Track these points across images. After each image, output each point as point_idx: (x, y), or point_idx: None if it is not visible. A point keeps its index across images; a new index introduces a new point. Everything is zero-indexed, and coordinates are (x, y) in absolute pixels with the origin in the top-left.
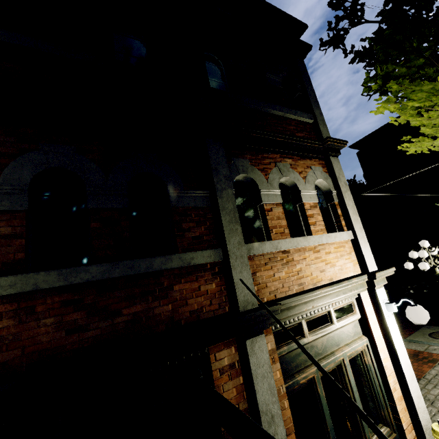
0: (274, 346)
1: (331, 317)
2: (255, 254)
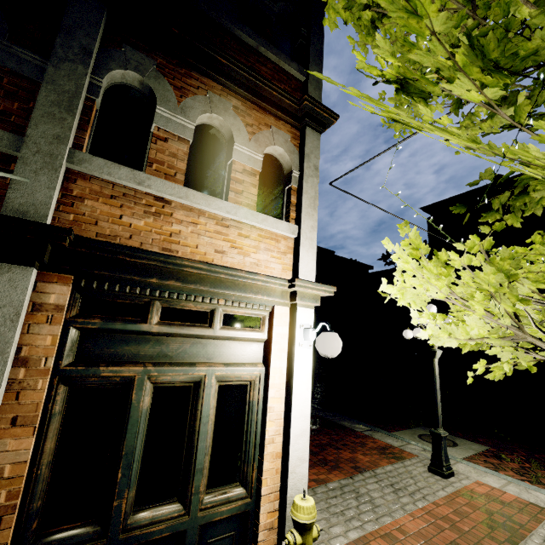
0: (64, 303)
1: (213, 318)
2: (98, 177)
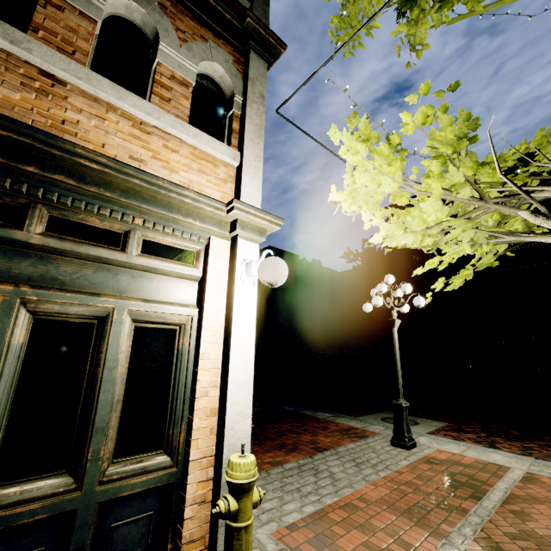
0: None
1: (127, 241)
2: None
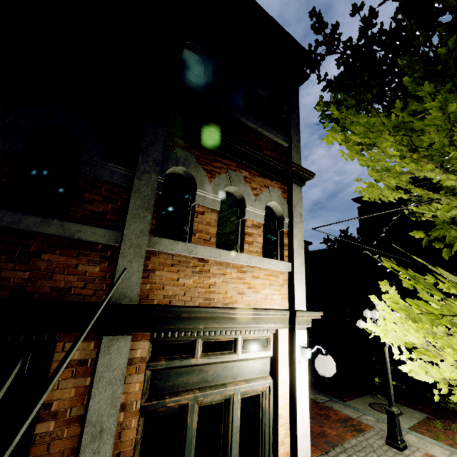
0: (145, 355)
1: (236, 345)
2: (163, 251)
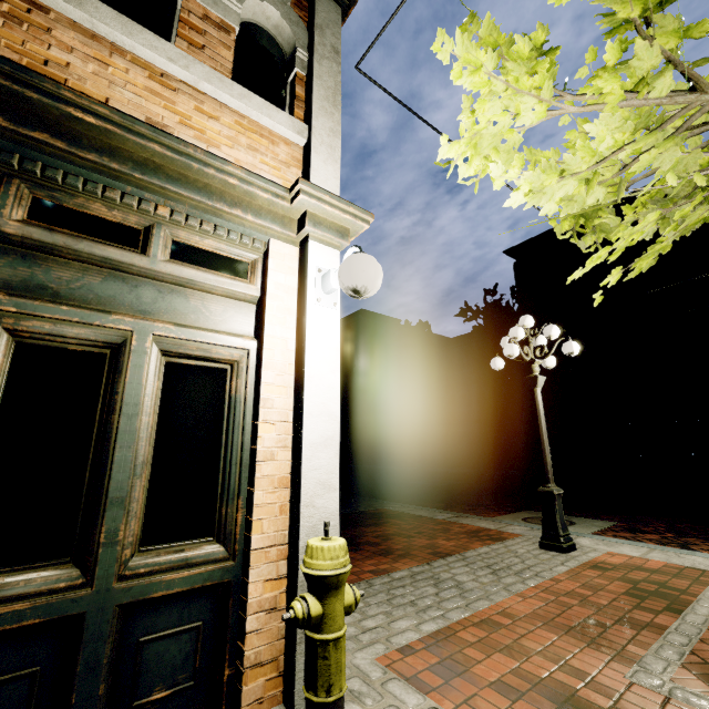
0: None
1: (149, 239)
2: None
